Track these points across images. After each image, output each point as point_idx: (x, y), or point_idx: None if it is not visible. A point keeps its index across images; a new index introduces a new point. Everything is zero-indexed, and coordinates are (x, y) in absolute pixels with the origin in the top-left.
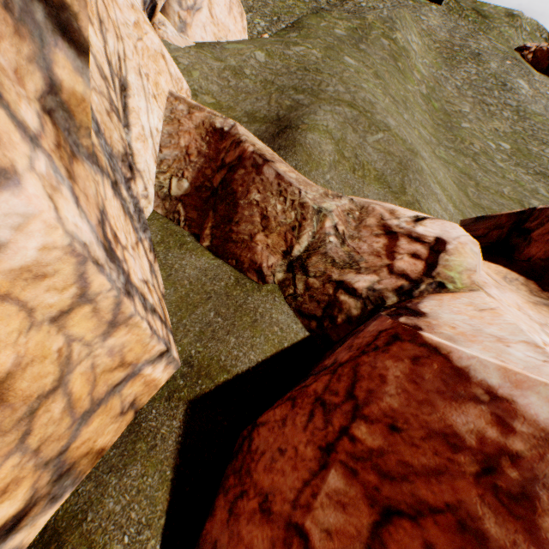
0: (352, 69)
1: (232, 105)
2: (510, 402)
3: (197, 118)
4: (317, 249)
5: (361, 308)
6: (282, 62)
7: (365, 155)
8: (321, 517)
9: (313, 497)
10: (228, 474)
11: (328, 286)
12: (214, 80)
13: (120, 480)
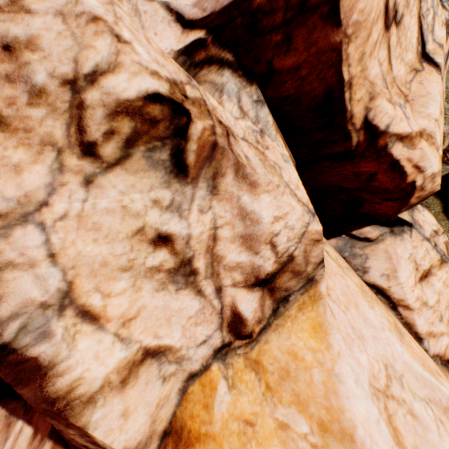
0: None
1: None
2: None
3: None
4: None
5: None
6: None
7: None
8: None
9: None
10: None
11: None
12: None
13: None
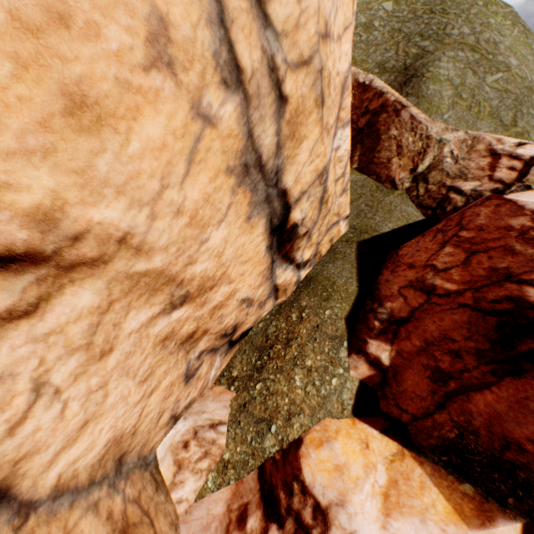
0: (481, 2)
1: (364, 59)
2: None
3: None
4: (436, 167)
5: (464, 202)
6: (408, 7)
7: (482, 94)
8: (441, 260)
9: (437, 256)
10: (386, 264)
11: (442, 189)
12: None
13: (333, 265)
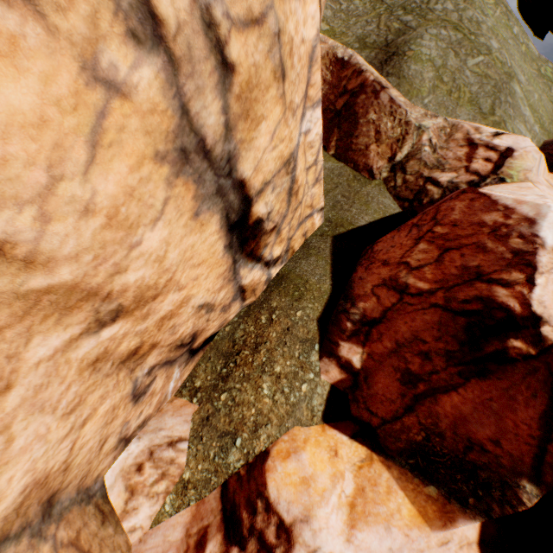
0: None
1: (344, 32)
2: (513, 209)
3: (322, 50)
4: (414, 156)
5: (441, 194)
6: None
7: (463, 79)
8: (415, 257)
9: (411, 253)
10: (361, 261)
11: (419, 180)
12: (328, 4)
13: (307, 261)
